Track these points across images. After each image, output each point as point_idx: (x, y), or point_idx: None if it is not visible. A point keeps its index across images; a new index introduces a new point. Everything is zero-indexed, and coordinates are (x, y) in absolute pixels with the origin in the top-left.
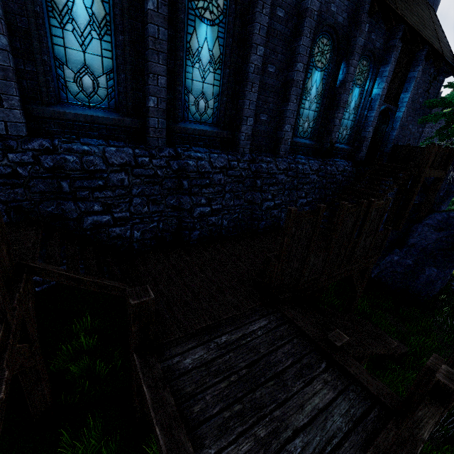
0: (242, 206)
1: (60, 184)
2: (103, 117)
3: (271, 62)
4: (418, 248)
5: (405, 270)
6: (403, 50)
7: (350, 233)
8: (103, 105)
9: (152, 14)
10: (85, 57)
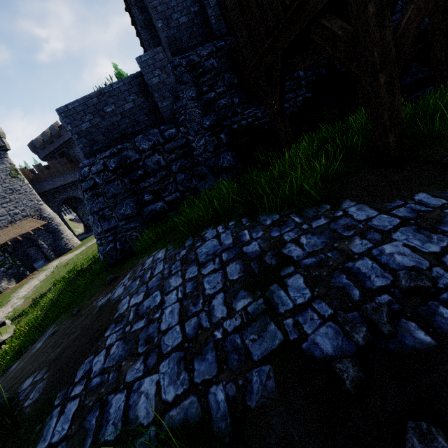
0: None
1: None
2: None
3: None
4: None
5: None
6: None
7: None
8: None
9: None
10: None
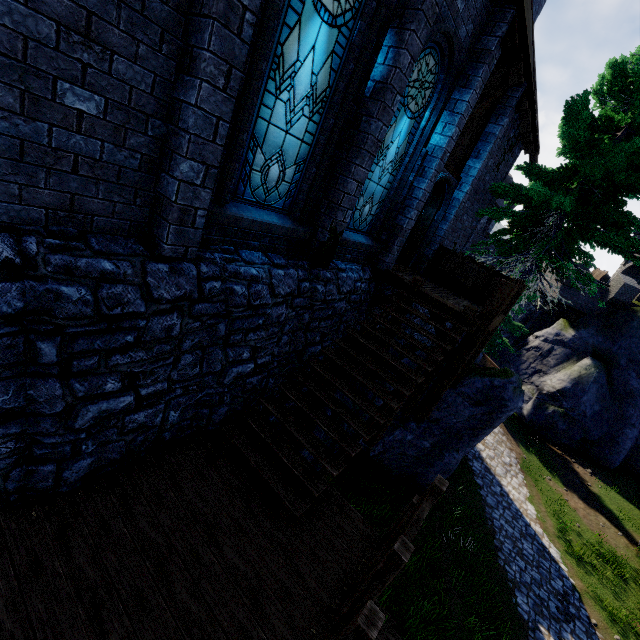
0: None
1: None
2: None
3: None
4: (442, 426)
5: (418, 453)
6: (494, 72)
7: None
8: None
9: None
10: None
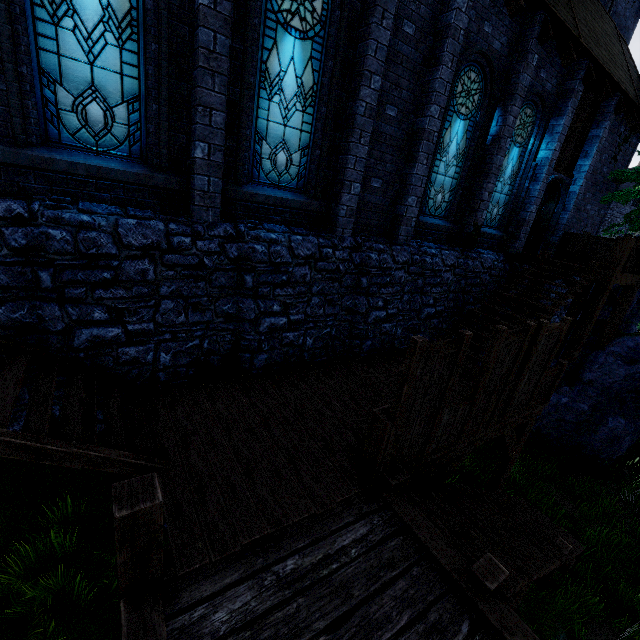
0: (337, 316)
1: (37, 274)
2: (118, 170)
3: (391, 102)
4: (597, 387)
5: (577, 419)
6: (585, 96)
7: (506, 372)
8: (120, 151)
9: (205, 12)
10: (93, 74)
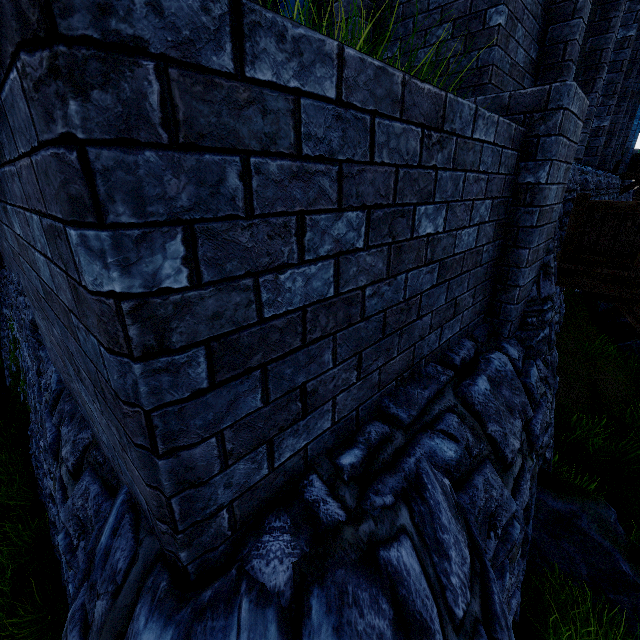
0: None
1: None
2: None
3: None
4: None
5: None
6: None
7: None
8: None
9: (632, 40)
10: None
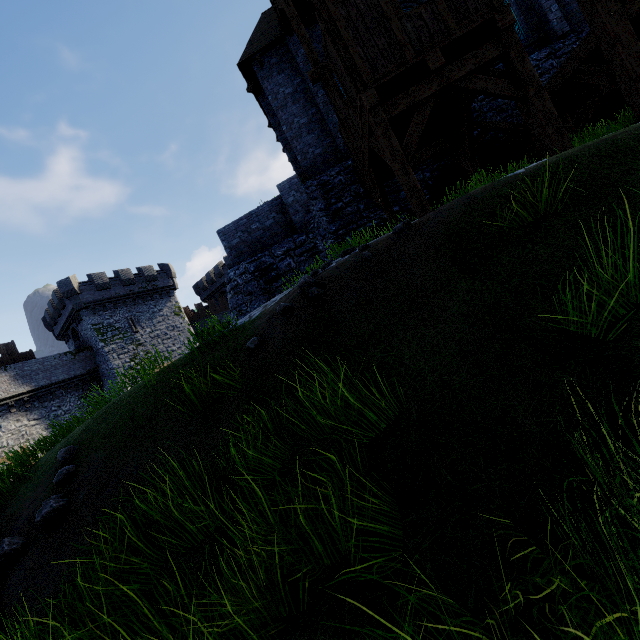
0: None
1: None
2: None
3: None
4: None
5: None
6: None
7: None
8: None
9: None
10: None
